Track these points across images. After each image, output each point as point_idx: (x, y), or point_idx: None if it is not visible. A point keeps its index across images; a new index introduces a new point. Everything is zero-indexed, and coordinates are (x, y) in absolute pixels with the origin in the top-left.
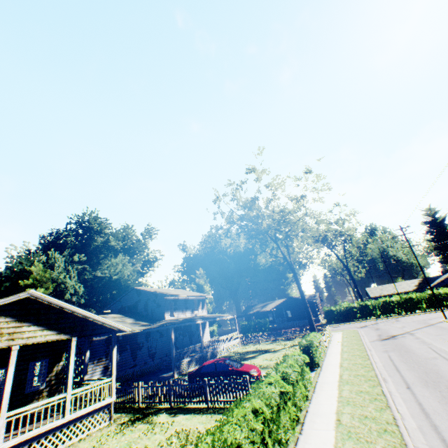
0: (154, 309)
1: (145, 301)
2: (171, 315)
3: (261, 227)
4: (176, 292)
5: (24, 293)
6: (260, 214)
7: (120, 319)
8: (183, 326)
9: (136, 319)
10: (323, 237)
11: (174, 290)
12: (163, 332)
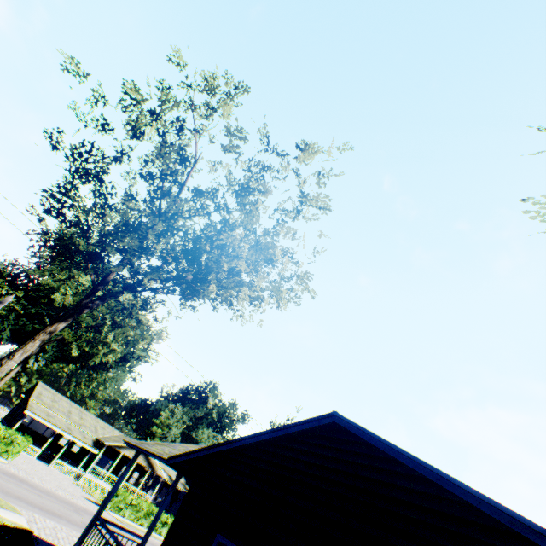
0: None
1: None
2: None
3: None
4: None
5: None
6: None
7: None
8: None
9: (187, 482)
10: None
11: None
12: None
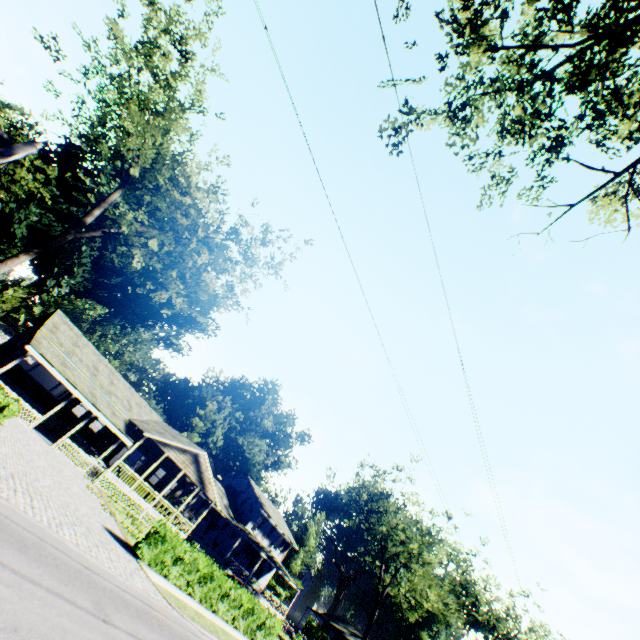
0: (247, 509)
1: (247, 497)
2: (252, 527)
3: (380, 526)
4: (273, 513)
5: (204, 451)
6: (387, 513)
7: (222, 493)
8: (253, 548)
9: (230, 504)
10: (483, 621)
11: (275, 509)
12: (236, 534)
